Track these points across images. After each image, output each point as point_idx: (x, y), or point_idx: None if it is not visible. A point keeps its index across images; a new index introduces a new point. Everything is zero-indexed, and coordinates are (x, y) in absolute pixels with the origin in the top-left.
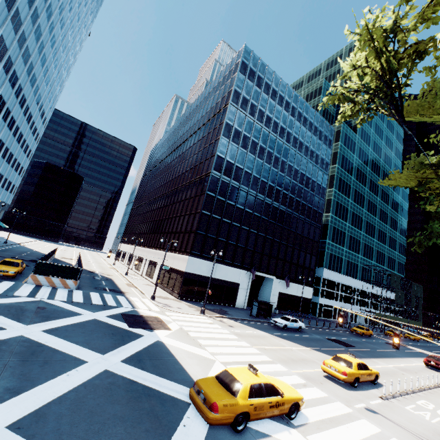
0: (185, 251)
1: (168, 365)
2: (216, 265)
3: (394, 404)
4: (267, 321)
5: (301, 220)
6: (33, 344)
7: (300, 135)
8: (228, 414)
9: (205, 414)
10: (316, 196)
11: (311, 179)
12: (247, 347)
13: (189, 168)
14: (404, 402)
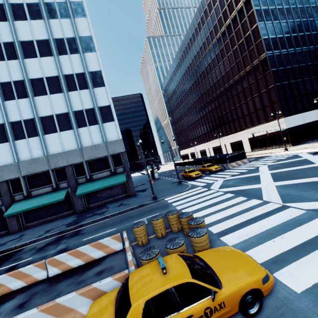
0: (275, 117)
1: None
2: (302, 115)
3: None
4: None
5: None
6: None
7: None
8: None
9: None
10: None
11: None
12: None
13: (229, 68)
14: None
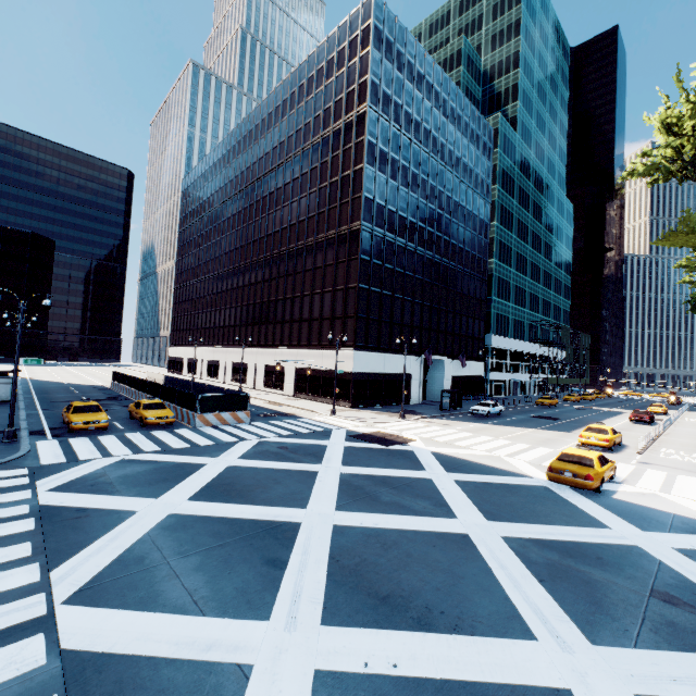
0: (344, 344)
1: (479, 467)
2: (385, 356)
3: (651, 456)
4: (463, 412)
5: (466, 275)
6: (366, 477)
7: (455, 146)
8: (597, 480)
9: (583, 484)
10: (479, 237)
11: (472, 214)
12: (496, 440)
13: (305, 216)
14: (654, 453)
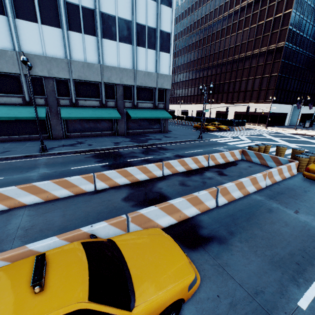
0: (265, 101)
1: None
2: (280, 105)
3: None
4: (314, 128)
5: None
6: None
7: None
8: None
9: None
10: None
11: None
12: None
13: (246, 41)
14: None
